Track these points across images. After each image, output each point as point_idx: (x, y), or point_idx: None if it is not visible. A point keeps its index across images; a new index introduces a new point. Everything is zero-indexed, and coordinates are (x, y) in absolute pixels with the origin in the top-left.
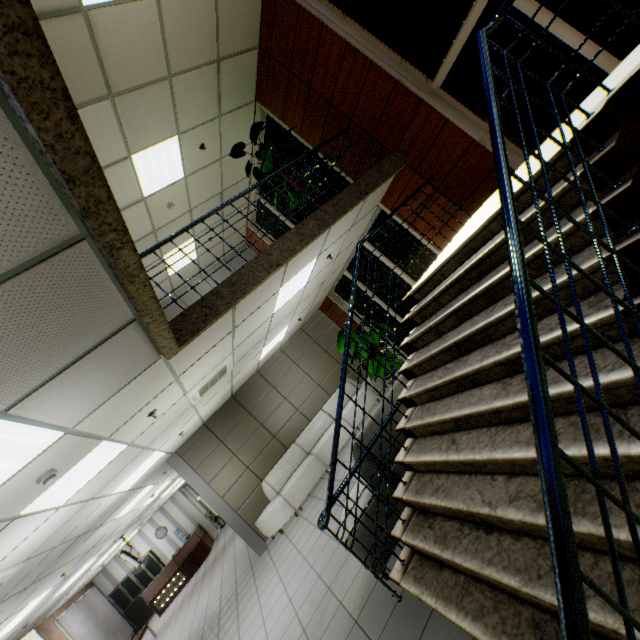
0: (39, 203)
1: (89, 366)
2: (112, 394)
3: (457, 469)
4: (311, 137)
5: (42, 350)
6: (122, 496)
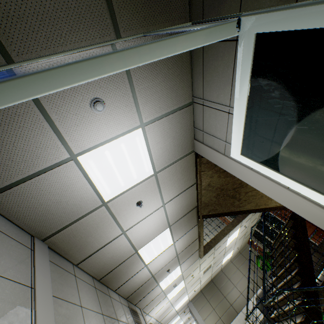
0: (196, 235)
1: (190, 258)
2: (189, 265)
3: (282, 304)
4: None
5: (188, 254)
6: (174, 313)
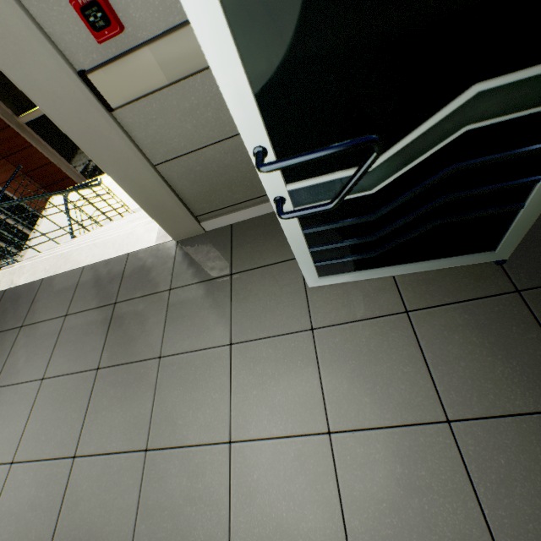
0: None
1: None
2: None
3: None
4: None
5: None
6: None
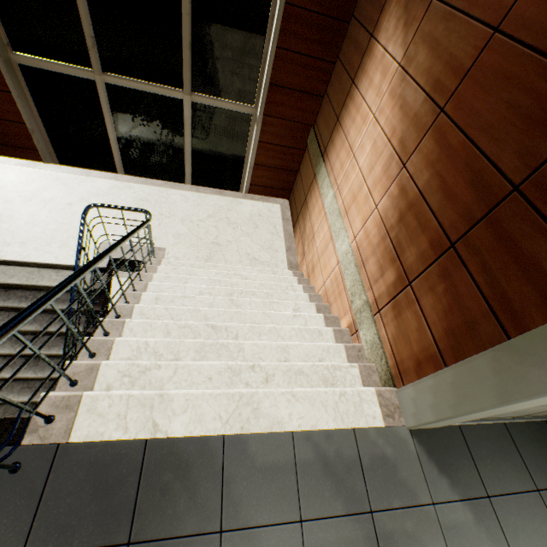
0: None
1: None
2: None
3: None
4: None
5: None
6: None
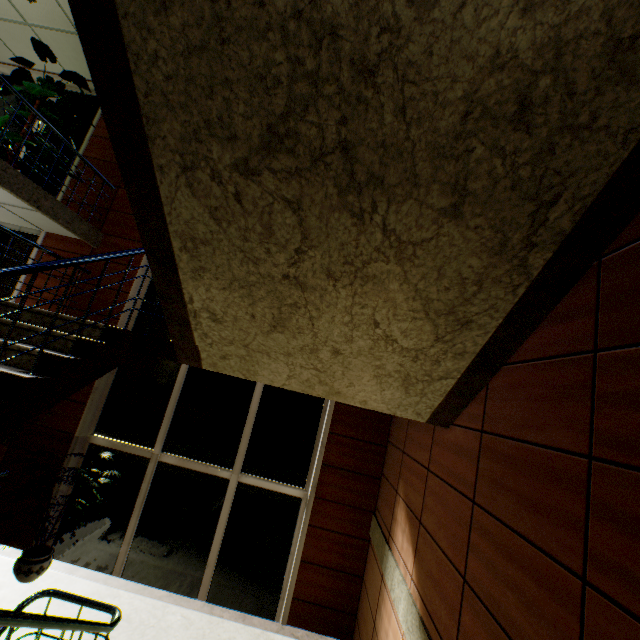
0: None
1: None
2: None
3: None
4: (95, 148)
5: None
6: None
